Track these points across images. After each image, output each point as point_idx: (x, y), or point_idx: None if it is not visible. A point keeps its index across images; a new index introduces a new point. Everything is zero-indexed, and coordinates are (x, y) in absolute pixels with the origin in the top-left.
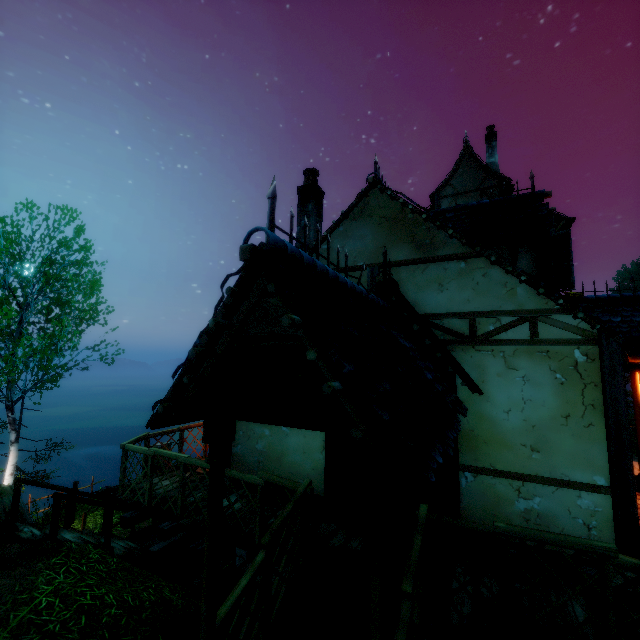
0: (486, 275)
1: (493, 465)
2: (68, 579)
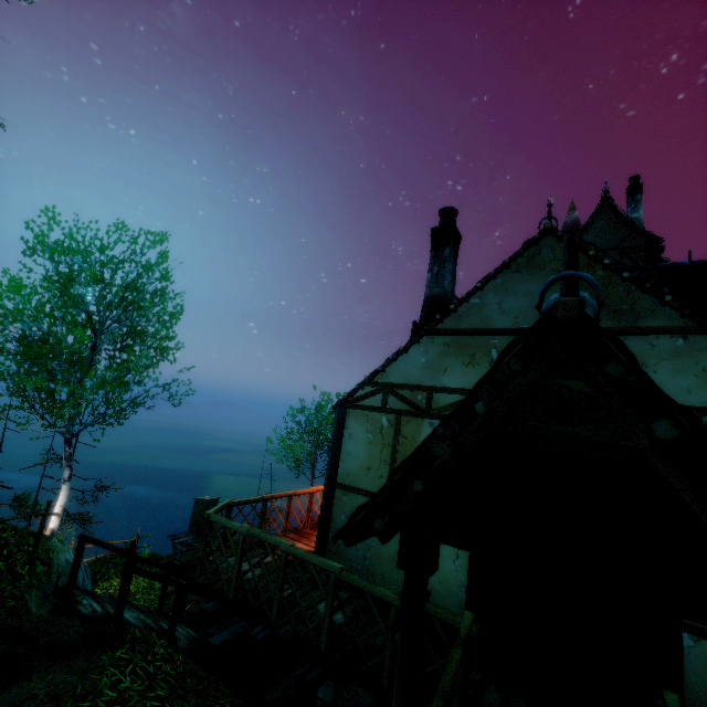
0: None
1: None
2: (135, 684)
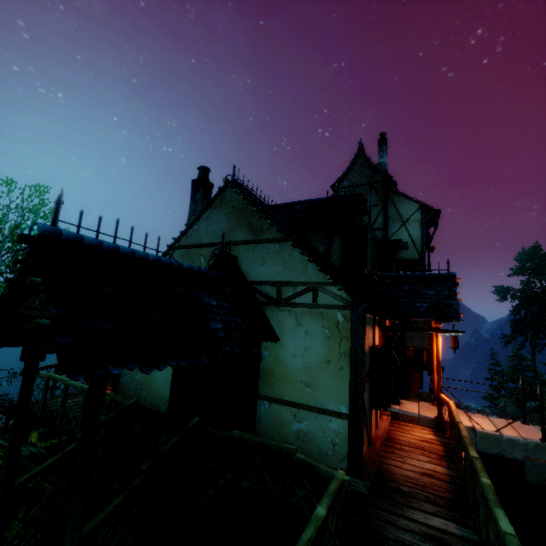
0: (291, 255)
1: (281, 396)
2: None
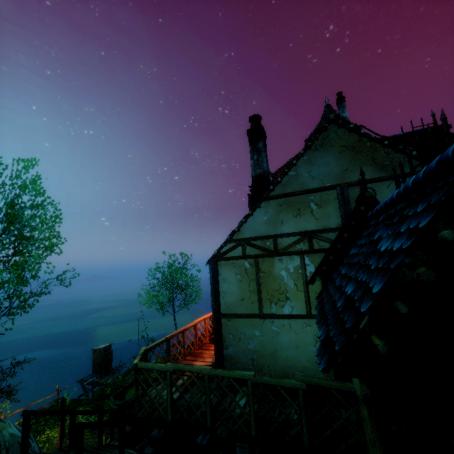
0: None
1: None
2: None
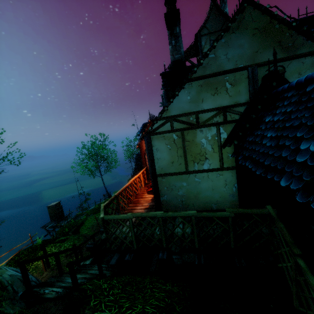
0: None
1: None
2: (112, 311)
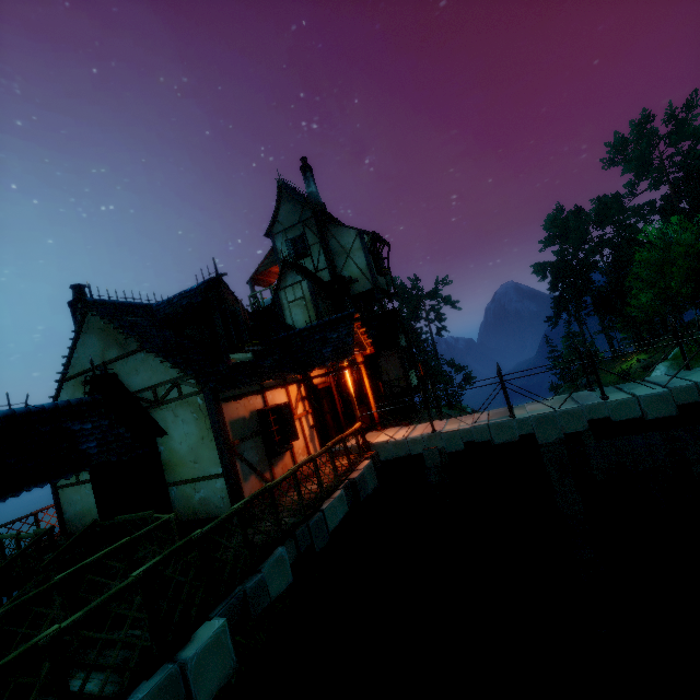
0: (154, 359)
1: (182, 478)
2: None
